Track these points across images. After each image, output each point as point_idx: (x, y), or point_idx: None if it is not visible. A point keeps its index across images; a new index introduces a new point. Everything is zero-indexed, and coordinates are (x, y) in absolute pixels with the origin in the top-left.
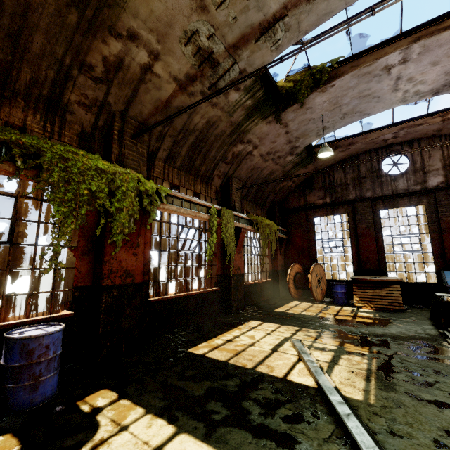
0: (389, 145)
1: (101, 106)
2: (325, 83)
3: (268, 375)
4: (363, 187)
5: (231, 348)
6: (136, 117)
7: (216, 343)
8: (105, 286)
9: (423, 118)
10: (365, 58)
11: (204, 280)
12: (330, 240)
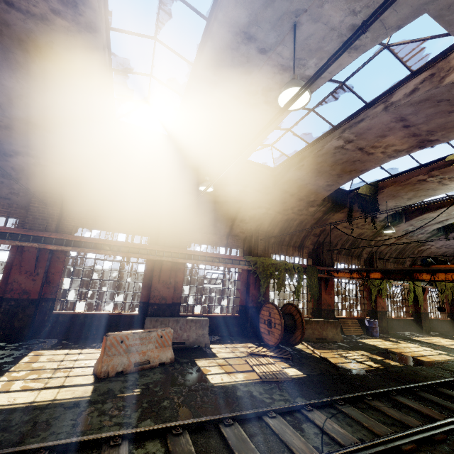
0: None
1: (370, 252)
2: None
3: (448, 347)
4: None
5: (430, 341)
6: (379, 251)
7: (421, 338)
8: (378, 311)
9: None
10: None
11: (406, 313)
12: None
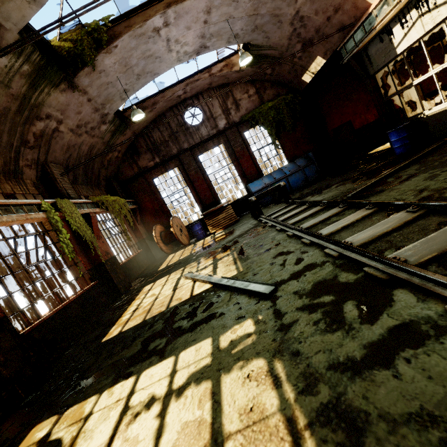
0: (184, 100)
1: None
2: (107, 43)
3: (180, 303)
4: (179, 141)
5: (141, 312)
6: None
7: (125, 319)
8: None
9: (197, 74)
10: (135, 19)
11: (77, 282)
12: (174, 194)
